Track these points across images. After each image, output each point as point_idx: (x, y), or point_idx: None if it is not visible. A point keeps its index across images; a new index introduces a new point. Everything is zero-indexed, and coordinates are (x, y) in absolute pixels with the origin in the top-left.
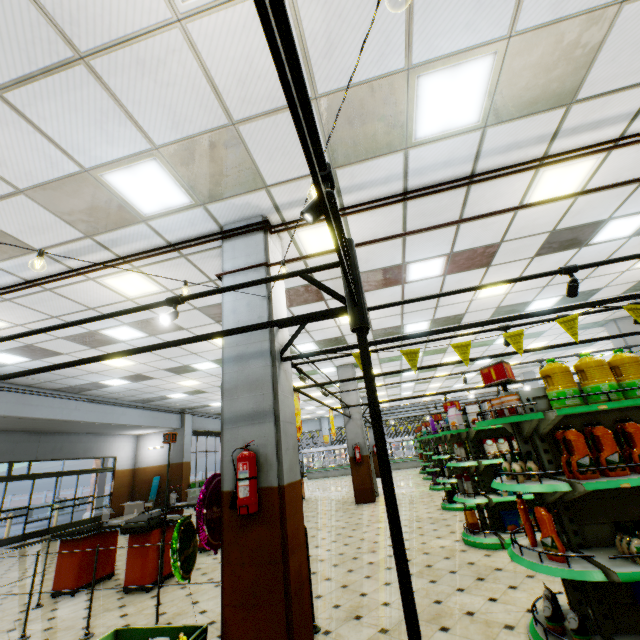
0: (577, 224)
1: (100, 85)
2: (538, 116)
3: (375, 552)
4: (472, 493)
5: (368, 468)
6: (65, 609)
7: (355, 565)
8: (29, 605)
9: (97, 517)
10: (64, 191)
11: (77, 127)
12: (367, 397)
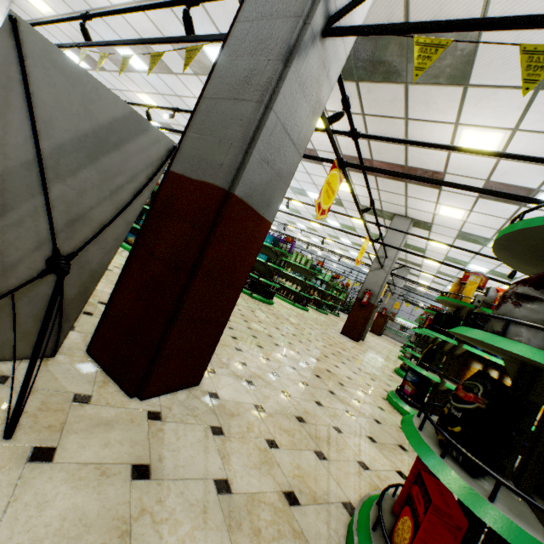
0: None
1: None
2: None
3: None
4: None
5: None
6: None
7: None
8: None
9: None
10: None
11: None
12: None
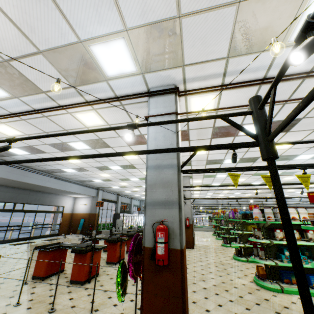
0: None
1: None
2: None
3: (205, 281)
4: (265, 258)
5: (192, 230)
6: (39, 288)
7: (196, 288)
8: (22, 286)
9: (52, 234)
10: (65, 55)
11: (82, 8)
12: (279, 208)
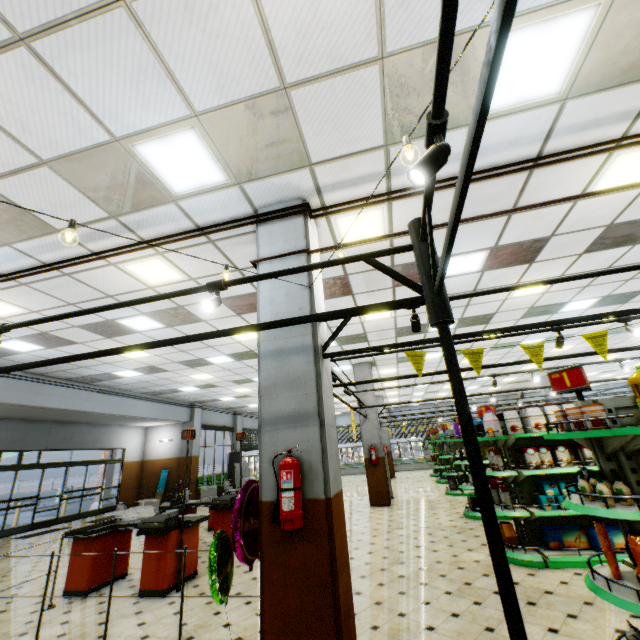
0: (638, 218)
1: (141, 34)
2: (628, 87)
3: (404, 563)
4: (511, 505)
5: (384, 470)
6: (78, 612)
7: (385, 578)
8: (42, 610)
9: (105, 508)
10: (91, 164)
11: (111, 87)
12: (456, 405)
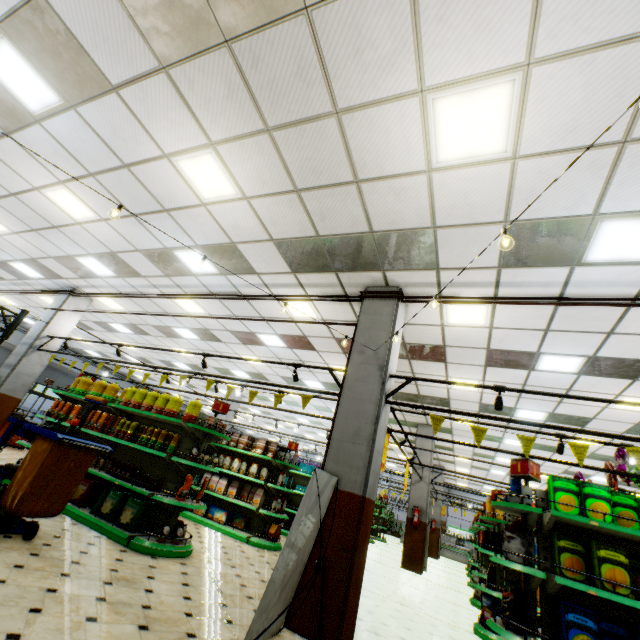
0: (238, 330)
1: None
2: (137, 278)
3: None
4: None
5: None
6: None
7: None
8: None
9: None
10: (2, 265)
11: None
12: None
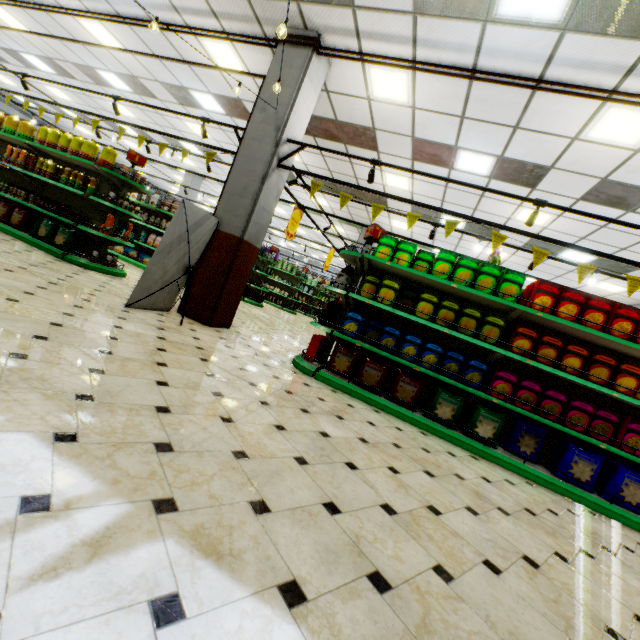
0: (169, 83)
1: None
2: None
3: None
4: None
5: None
6: None
7: None
8: None
9: None
10: None
11: None
12: None
